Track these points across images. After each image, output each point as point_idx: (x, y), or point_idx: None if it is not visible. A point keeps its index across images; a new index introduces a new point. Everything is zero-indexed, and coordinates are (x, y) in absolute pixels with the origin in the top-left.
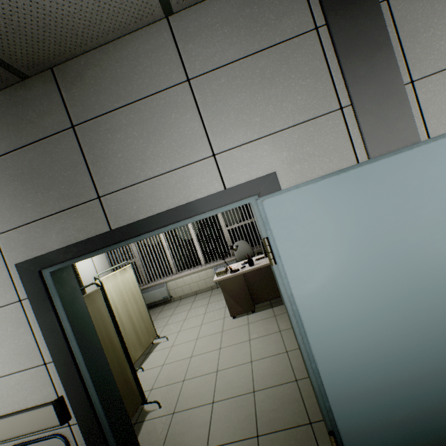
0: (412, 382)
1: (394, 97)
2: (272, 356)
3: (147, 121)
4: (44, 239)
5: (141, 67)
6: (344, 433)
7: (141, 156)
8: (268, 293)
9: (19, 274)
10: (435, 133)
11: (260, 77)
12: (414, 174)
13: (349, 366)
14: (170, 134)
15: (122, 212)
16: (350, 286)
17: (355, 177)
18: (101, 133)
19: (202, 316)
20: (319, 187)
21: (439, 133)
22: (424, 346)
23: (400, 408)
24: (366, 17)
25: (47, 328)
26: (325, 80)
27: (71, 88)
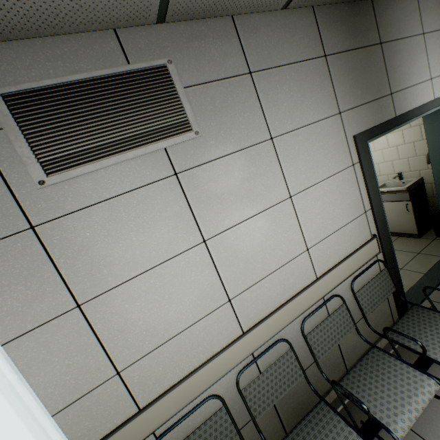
0: None
1: None
2: None
3: (409, 52)
4: (366, 119)
5: (407, 19)
6: None
7: (407, 72)
8: None
9: (356, 143)
10: None
11: None
12: None
13: None
14: (417, 62)
15: (400, 105)
16: None
17: None
18: (392, 52)
19: None
20: None
21: None
22: None
23: None
24: None
25: (370, 183)
26: None
27: (380, 17)
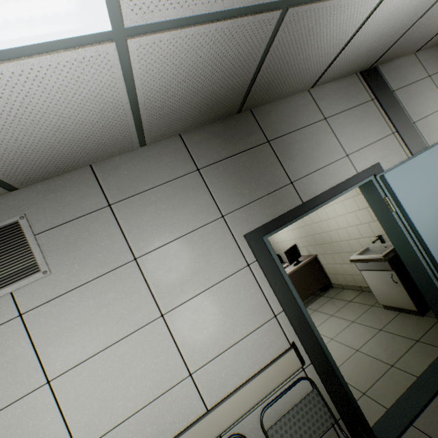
0: None
1: (411, 129)
2: (344, 329)
3: (309, 138)
4: (260, 214)
5: (300, 112)
6: None
7: (310, 157)
8: (299, 296)
9: (247, 242)
10: (429, 143)
11: (357, 119)
12: None
13: None
14: (323, 145)
15: (307, 190)
16: (435, 213)
17: (418, 160)
18: (285, 145)
19: None
20: (406, 165)
21: (430, 143)
22: None
23: None
24: (389, 97)
25: (274, 282)
26: (383, 121)
27: (263, 120)
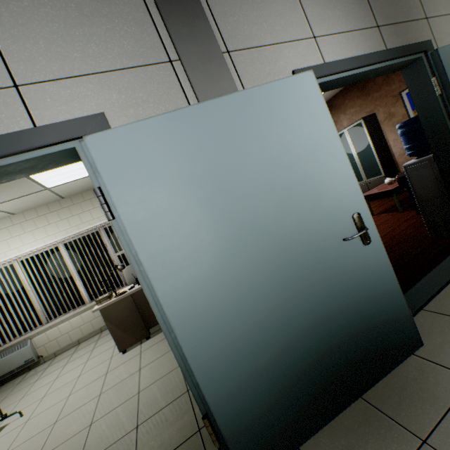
0: (268, 319)
1: (216, 60)
2: (164, 376)
3: None
4: None
5: None
6: (215, 407)
7: None
8: None
9: None
10: None
11: (78, 13)
12: (235, 116)
13: (208, 320)
14: None
15: None
16: (196, 228)
17: (186, 116)
18: None
19: (82, 366)
20: (151, 124)
21: None
22: (271, 279)
23: (263, 351)
24: None
25: None
26: (152, 33)
27: None
